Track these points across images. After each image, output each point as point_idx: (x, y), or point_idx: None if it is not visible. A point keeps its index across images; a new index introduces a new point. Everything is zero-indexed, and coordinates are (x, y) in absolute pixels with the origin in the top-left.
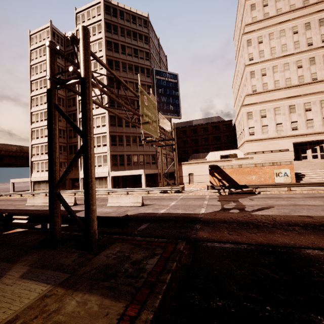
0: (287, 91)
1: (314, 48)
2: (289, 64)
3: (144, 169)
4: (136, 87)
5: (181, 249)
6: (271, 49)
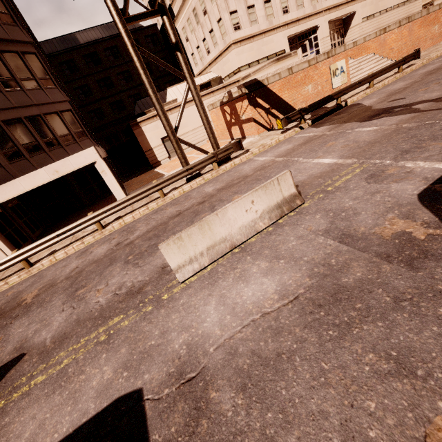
0: None
1: None
2: None
3: (93, 146)
4: None
5: None
6: None
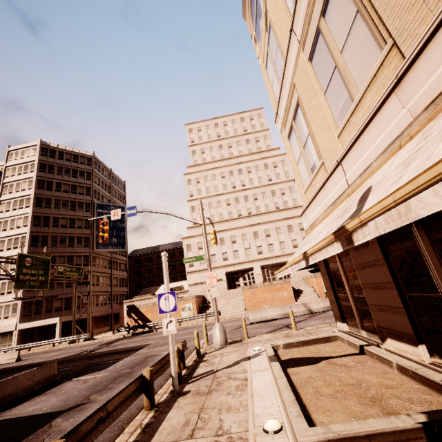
0: (220, 225)
1: (237, 191)
2: (221, 202)
3: (60, 317)
4: (70, 223)
5: None
6: (207, 188)
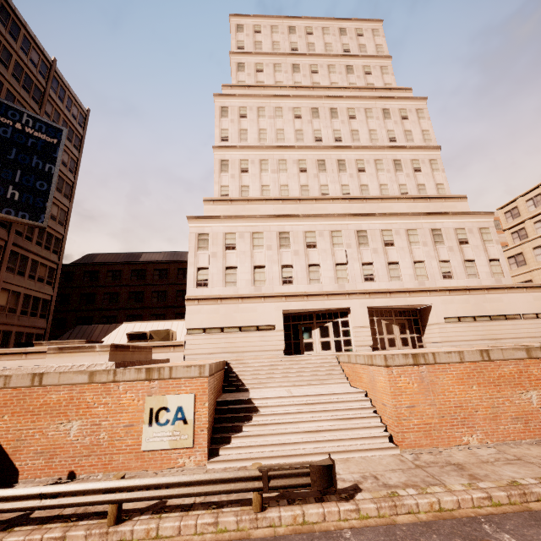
0: (281, 206)
1: (323, 146)
2: (287, 162)
3: None
4: None
5: None
6: (260, 131)
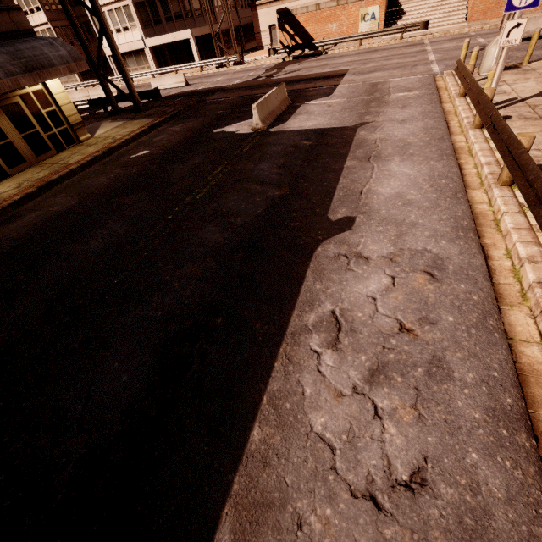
0: None
1: None
2: None
3: (190, 29)
4: None
5: (190, 104)
6: None
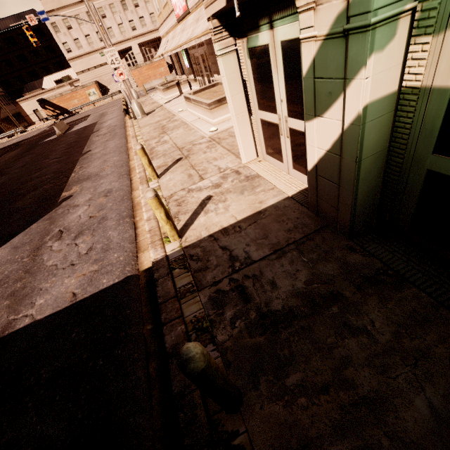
0: None
1: None
2: None
3: None
4: None
5: (12, 147)
6: None
